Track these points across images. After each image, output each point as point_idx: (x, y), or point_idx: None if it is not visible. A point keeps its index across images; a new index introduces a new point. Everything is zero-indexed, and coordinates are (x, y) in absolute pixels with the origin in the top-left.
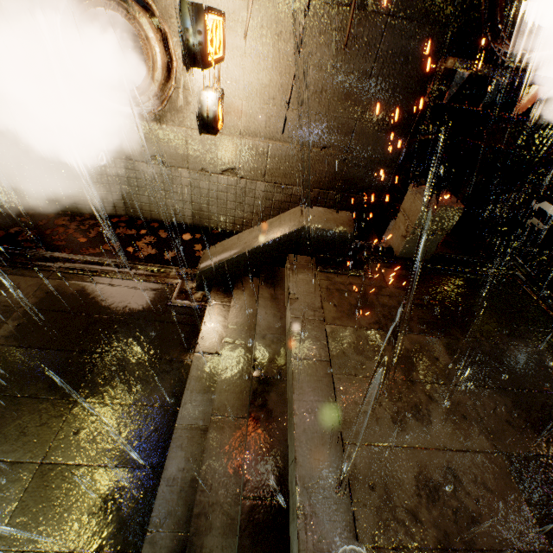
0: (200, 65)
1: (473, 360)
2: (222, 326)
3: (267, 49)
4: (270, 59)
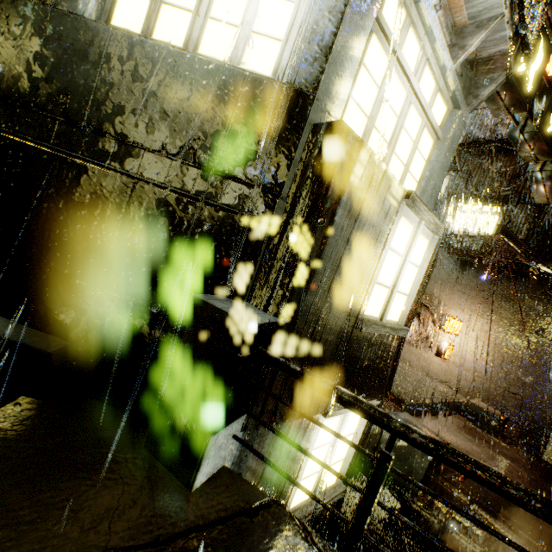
0: (442, 330)
1: (548, 491)
2: None
3: (482, 338)
4: (484, 342)
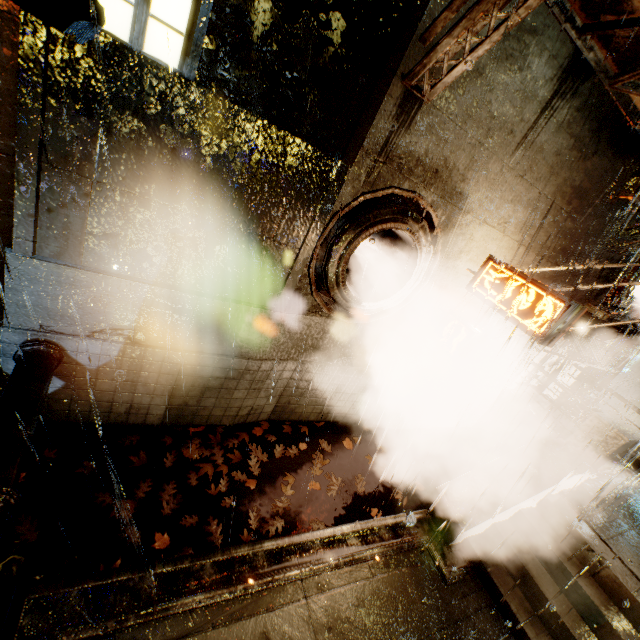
0: (551, 344)
1: None
2: (522, 601)
3: None
4: None
